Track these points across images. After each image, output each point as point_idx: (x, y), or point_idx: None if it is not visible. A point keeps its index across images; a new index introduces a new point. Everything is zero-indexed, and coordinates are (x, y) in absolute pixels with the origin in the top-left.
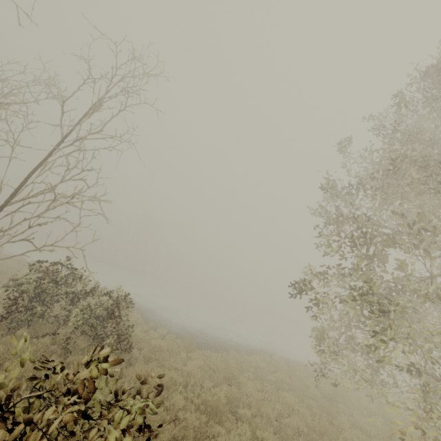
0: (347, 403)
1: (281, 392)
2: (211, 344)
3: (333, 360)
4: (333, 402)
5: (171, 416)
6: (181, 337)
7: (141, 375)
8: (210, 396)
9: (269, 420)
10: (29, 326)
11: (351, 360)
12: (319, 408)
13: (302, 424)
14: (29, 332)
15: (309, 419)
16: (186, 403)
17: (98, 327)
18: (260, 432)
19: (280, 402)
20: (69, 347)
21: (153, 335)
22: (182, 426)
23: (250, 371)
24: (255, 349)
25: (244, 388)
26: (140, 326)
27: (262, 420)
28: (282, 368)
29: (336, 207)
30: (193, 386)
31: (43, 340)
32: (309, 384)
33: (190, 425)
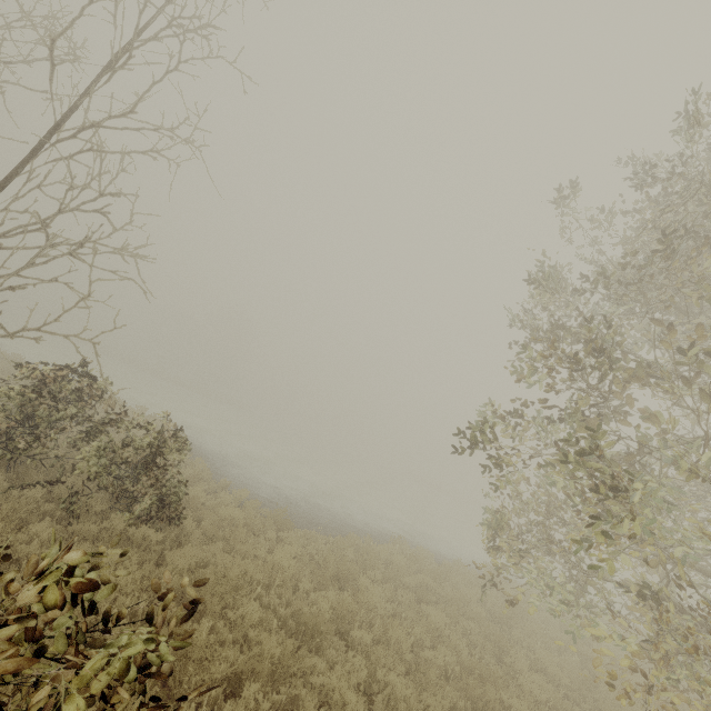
0: (527, 630)
1: (424, 606)
2: (320, 521)
3: (515, 565)
4: (504, 625)
5: (236, 635)
6: (272, 505)
7: (195, 562)
8: (306, 606)
9: (400, 651)
10: (11, 467)
11: (544, 567)
12: (482, 636)
13: (453, 660)
14: (10, 478)
15: (465, 653)
16: (265, 615)
17: (127, 480)
18: (383, 671)
19: (421, 622)
20: (74, 508)
21: (224, 500)
22: (253, 653)
23: (377, 569)
24: (389, 533)
25: (365, 596)
26: (204, 482)
27: (388, 652)
28: (430, 568)
29: (552, 314)
30: (280, 586)
31: (29, 492)
32: (470, 595)
33: (266, 653)
